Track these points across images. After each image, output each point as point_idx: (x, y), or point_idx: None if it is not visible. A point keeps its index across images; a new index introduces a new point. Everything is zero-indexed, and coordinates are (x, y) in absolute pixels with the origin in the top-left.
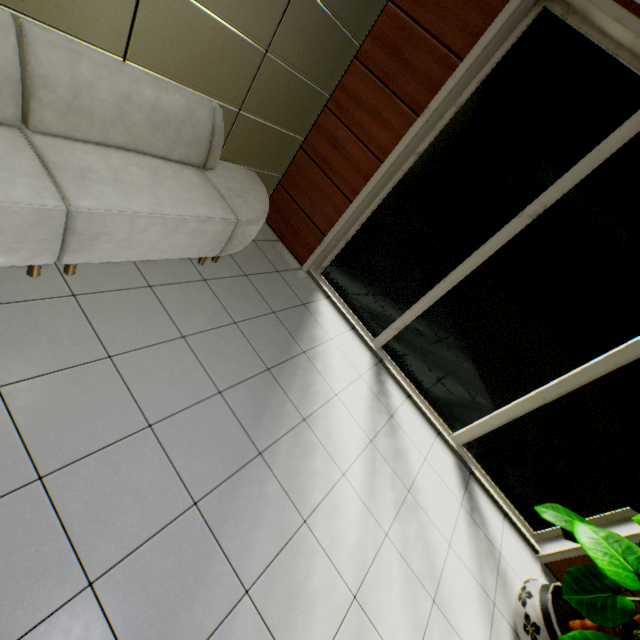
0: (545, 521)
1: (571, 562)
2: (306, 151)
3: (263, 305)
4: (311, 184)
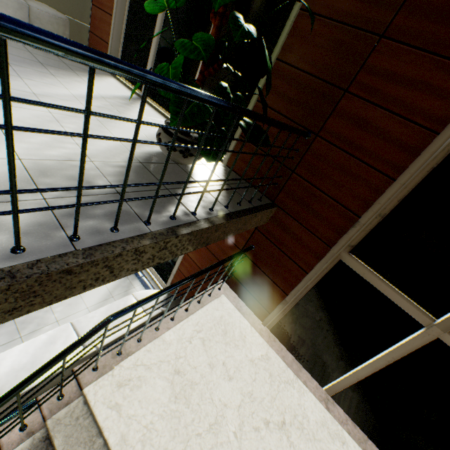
0: (228, 146)
1: (235, 154)
2: (94, 5)
3: (58, 60)
4: (99, 21)
